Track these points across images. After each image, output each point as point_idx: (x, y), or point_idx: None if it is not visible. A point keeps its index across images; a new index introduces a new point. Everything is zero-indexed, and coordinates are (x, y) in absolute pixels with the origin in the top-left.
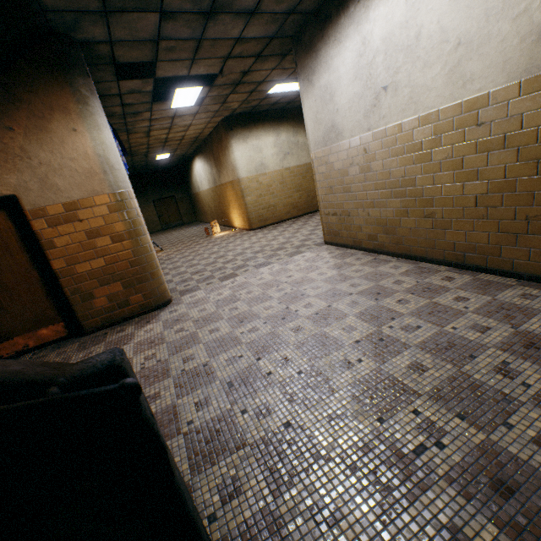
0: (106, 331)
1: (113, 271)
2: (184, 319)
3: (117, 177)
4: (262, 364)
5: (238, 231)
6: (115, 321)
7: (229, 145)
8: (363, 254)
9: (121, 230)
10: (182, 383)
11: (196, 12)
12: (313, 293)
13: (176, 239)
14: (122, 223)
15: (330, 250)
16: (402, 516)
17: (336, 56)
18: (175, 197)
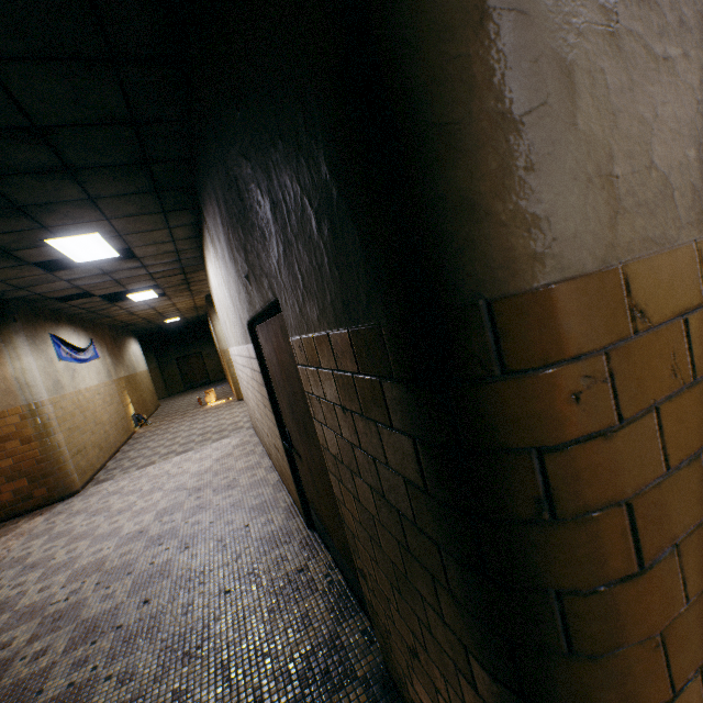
0: (7, 523)
1: (21, 469)
2: (66, 512)
3: (31, 391)
4: (60, 552)
5: (231, 400)
6: (19, 513)
7: (213, 319)
8: (255, 443)
9: (31, 433)
10: (2, 567)
11: (95, 275)
12: (168, 487)
13: (177, 408)
14: (32, 428)
15: (245, 436)
16: (5, 634)
17: (212, 289)
18: (202, 353)
